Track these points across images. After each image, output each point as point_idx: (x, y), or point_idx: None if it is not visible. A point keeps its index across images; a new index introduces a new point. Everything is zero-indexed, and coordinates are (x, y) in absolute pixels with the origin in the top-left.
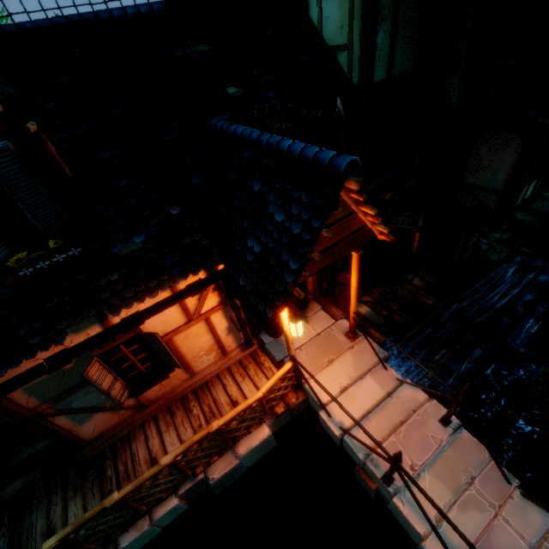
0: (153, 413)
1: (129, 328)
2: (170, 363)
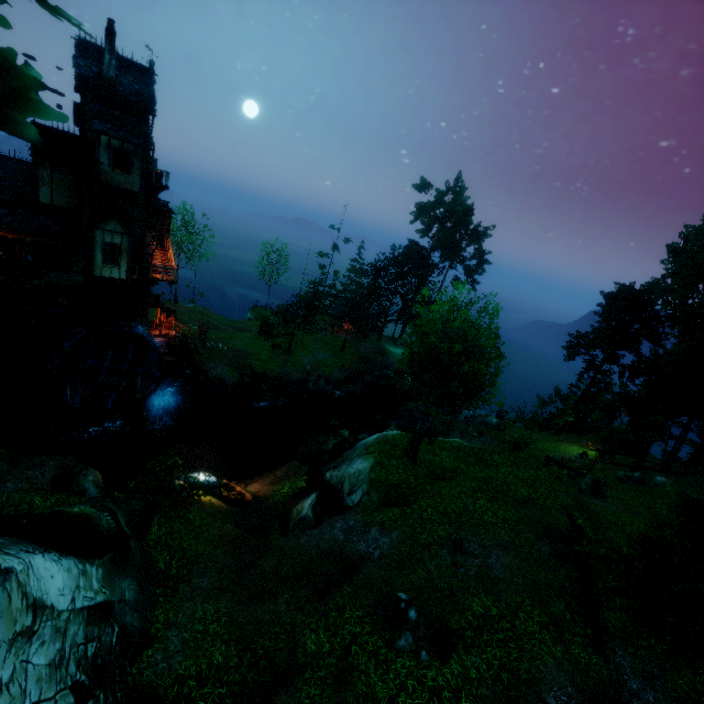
0: None
1: None
2: None
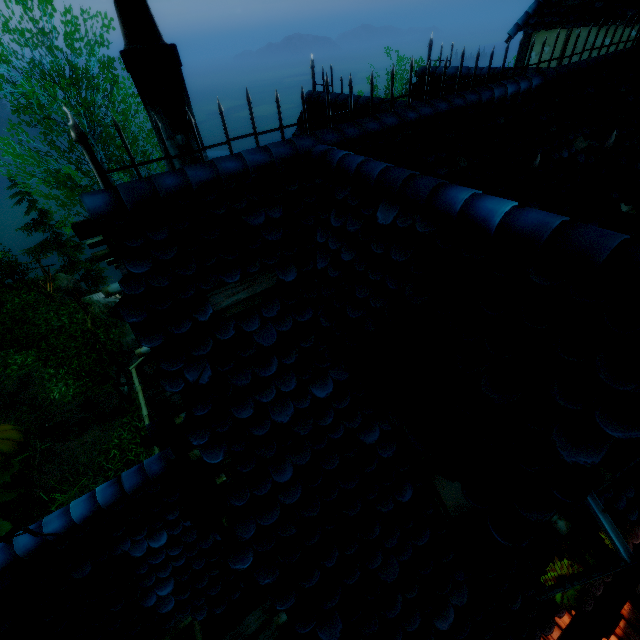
0: None
1: (613, 631)
2: None
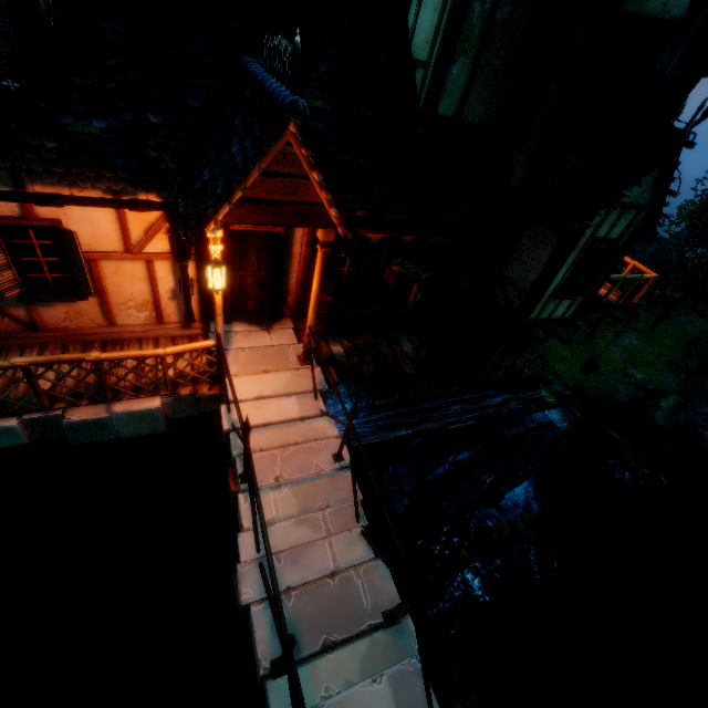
0: (44, 340)
1: (40, 200)
2: (83, 285)
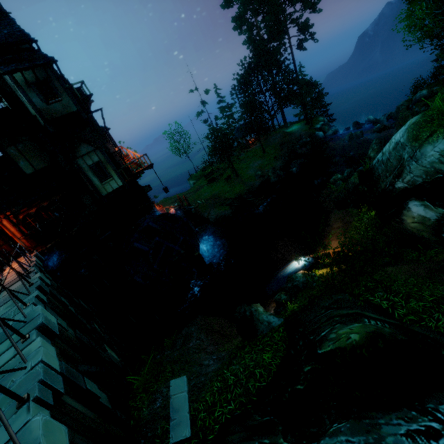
0: None
1: None
2: None
